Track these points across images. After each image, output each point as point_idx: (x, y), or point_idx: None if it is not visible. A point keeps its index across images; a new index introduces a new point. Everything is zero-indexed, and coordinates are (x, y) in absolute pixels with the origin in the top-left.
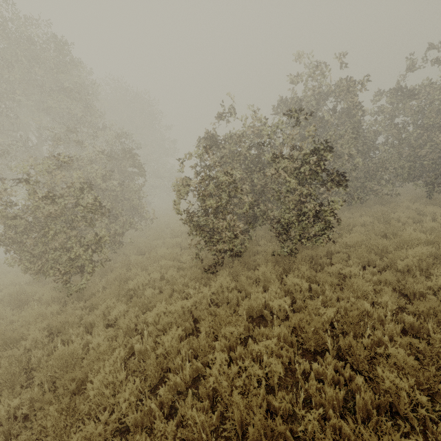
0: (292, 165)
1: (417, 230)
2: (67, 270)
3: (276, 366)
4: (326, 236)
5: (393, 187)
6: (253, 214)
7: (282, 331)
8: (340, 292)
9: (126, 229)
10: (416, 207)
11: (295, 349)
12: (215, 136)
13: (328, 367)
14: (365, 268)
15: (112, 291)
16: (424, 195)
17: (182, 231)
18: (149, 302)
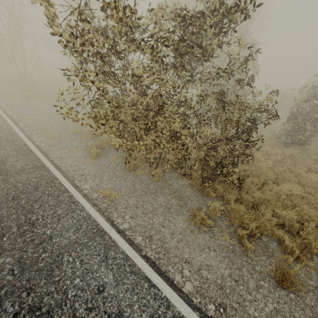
0: None
1: None
2: None
3: None
4: None
5: None
6: None
7: None
8: None
9: None
10: None
11: None
12: None
13: None
14: None
15: None
16: None
17: None
18: None
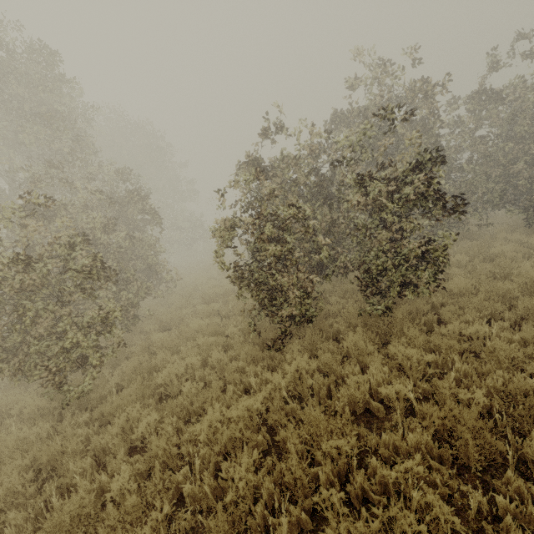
0: (383, 188)
1: (533, 266)
2: (60, 367)
3: (443, 512)
4: (436, 284)
5: (480, 216)
6: (319, 262)
7: (421, 438)
8: (477, 363)
9: (142, 297)
10: (516, 239)
11: (445, 465)
12: (259, 160)
13: (530, 503)
14: (487, 323)
15: (132, 391)
16: (521, 223)
17: (218, 293)
18: (190, 402)
